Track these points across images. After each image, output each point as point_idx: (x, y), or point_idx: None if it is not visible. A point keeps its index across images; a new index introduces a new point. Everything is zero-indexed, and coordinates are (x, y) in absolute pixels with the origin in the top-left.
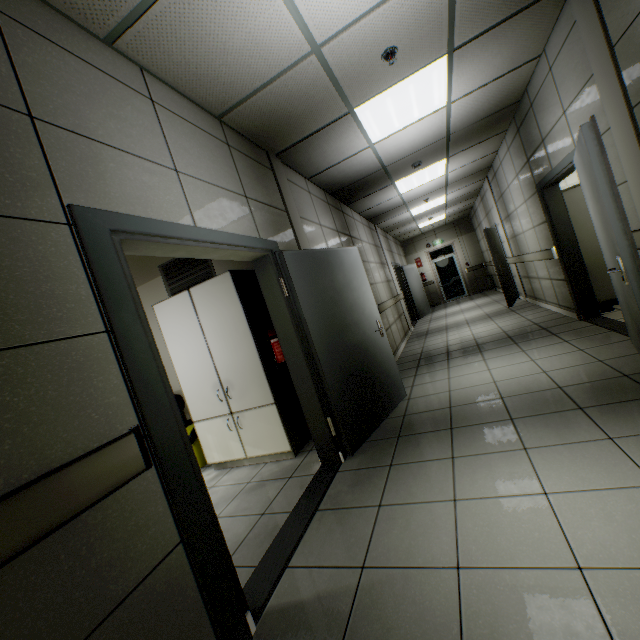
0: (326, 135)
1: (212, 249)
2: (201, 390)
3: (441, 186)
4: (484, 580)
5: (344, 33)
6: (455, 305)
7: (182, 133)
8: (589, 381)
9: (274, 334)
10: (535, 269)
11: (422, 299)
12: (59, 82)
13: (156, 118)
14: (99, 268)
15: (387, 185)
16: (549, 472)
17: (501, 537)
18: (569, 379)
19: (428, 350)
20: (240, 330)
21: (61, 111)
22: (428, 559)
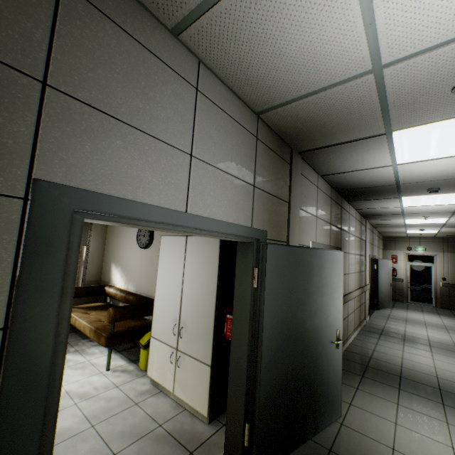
0: (352, 147)
1: (195, 233)
2: (165, 316)
3: (448, 211)
4: None
5: (419, 56)
6: (418, 311)
7: (214, 122)
8: None
9: (232, 310)
10: None
11: (386, 293)
12: (100, 57)
13: (193, 105)
14: (33, 253)
15: (393, 197)
16: None
17: None
18: None
19: (378, 358)
20: (209, 288)
21: (86, 83)
22: None
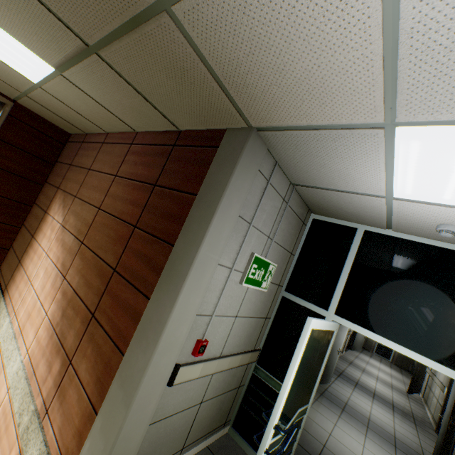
0: None
1: None
2: None
3: None
4: (336, 440)
5: None
6: (377, 361)
7: None
8: (408, 445)
9: None
10: (435, 388)
11: (360, 340)
12: None
13: None
14: None
15: None
16: (368, 444)
17: (345, 440)
18: (401, 438)
19: (347, 373)
20: None
21: None
22: (322, 426)
